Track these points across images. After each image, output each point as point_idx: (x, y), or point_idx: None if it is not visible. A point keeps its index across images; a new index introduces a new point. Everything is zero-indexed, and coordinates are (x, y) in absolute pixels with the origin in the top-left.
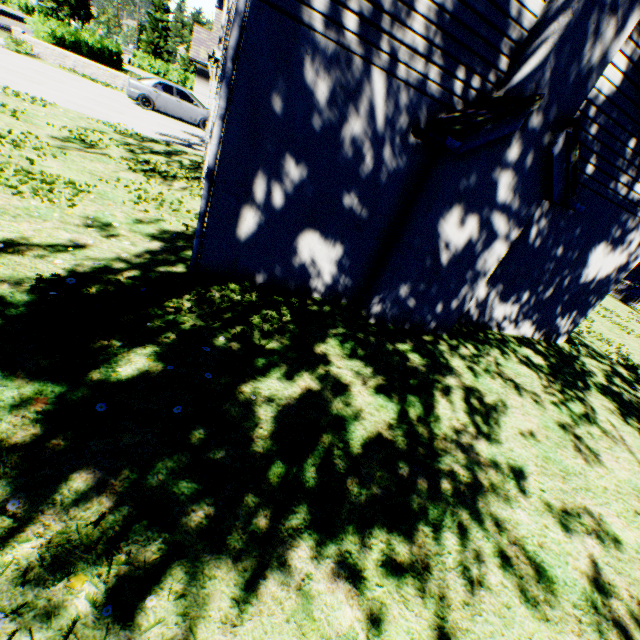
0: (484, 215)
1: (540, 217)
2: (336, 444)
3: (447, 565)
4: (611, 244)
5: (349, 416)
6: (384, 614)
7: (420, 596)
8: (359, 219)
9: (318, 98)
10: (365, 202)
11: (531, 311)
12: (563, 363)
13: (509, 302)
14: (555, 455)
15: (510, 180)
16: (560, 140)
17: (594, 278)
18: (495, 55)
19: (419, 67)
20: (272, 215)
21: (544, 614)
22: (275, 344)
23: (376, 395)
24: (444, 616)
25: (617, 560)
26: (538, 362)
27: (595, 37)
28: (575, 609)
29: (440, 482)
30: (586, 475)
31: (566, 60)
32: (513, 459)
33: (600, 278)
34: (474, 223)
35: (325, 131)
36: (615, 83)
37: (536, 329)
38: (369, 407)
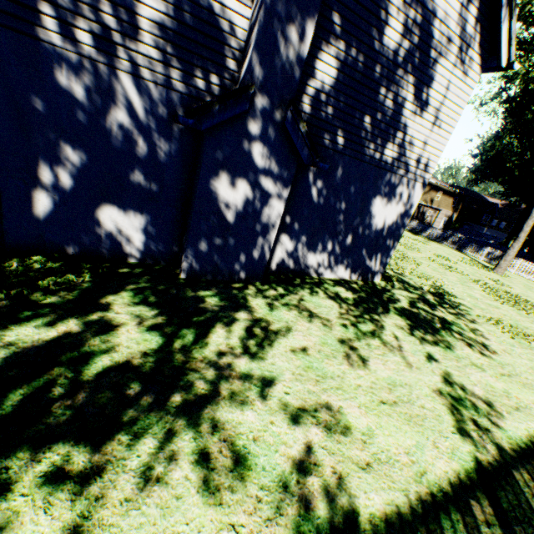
0: (251, 179)
1: (315, 180)
2: (66, 374)
3: (128, 467)
4: (386, 197)
5: (100, 350)
6: (10, 522)
7: (72, 499)
8: (151, 192)
9: (76, 97)
10: (151, 178)
11: (341, 257)
12: (372, 295)
13: (318, 251)
14: (320, 364)
15: (262, 149)
16: (288, 116)
17: (384, 225)
18: (224, 59)
19: (160, 70)
20: (65, 194)
21: (220, 499)
22: (55, 299)
23: (146, 332)
24: (90, 515)
25: (337, 443)
26: (346, 296)
27: (285, 40)
28: (261, 490)
29: (171, 396)
30: (344, 377)
31: (268, 57)
32: (270, 371)
33: (389, 225)
34: (245, 186)
35: (92, 122)
36: (333, 76)
37: (352, 271)
38: (130, 342)
